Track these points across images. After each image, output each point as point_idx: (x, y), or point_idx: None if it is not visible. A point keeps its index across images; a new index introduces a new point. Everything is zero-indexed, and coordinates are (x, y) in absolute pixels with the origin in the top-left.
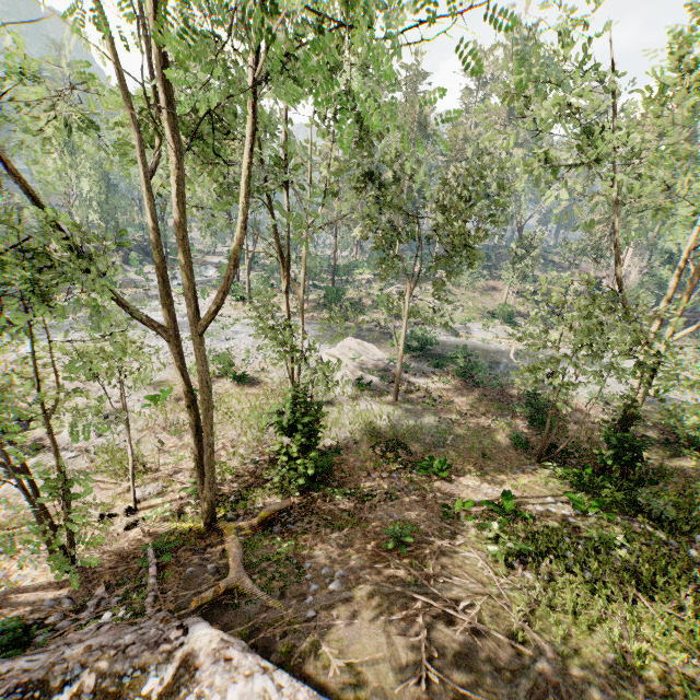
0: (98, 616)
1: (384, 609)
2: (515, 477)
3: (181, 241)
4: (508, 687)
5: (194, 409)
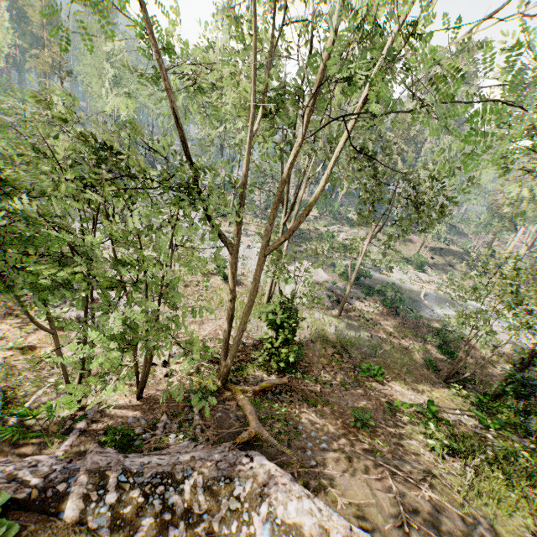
0: (166, 435)
1: (363, 470)
2: (429, 390)
3: (277, 192)
4: None
5: (233, 303)
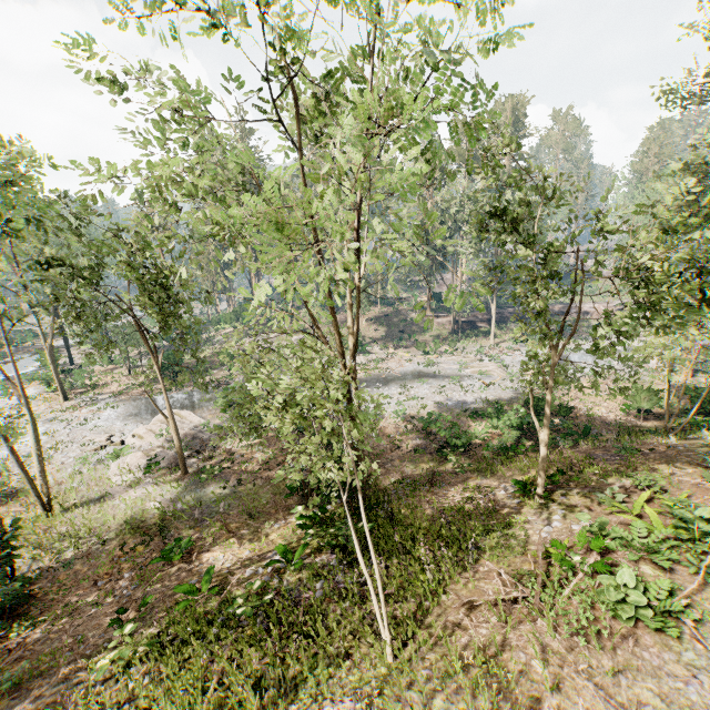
0: None
1: None
2: (269, 533)
3: None
4: None
5: None
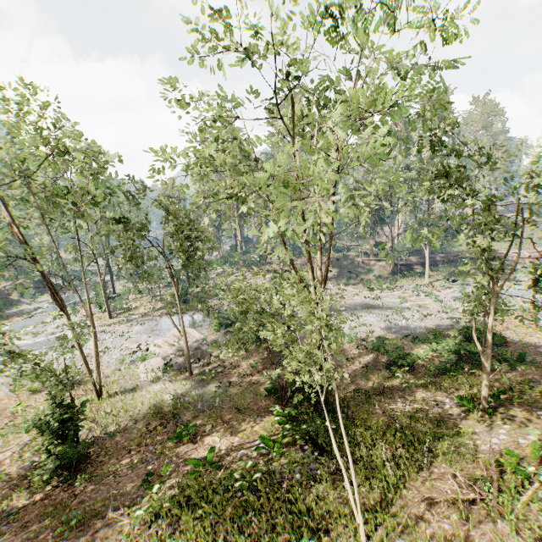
0: None
1: None
2: (253, 425)
3: None
4: None
5: None
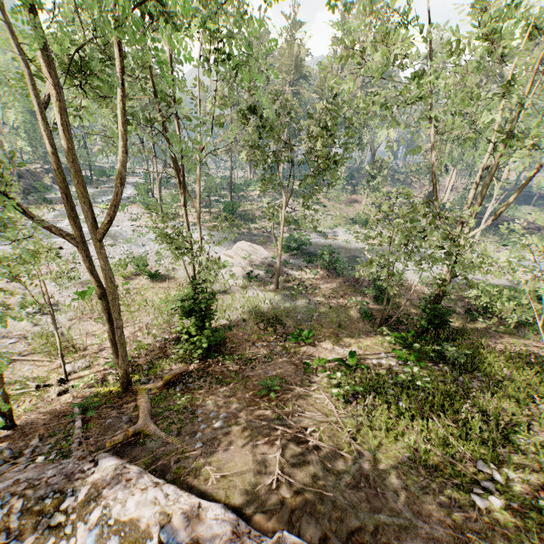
0: (34, 460)
1: (253, 438)
2: (361, 340)
3: (73, 163)
4: (334, 481)
5: (105, 300)
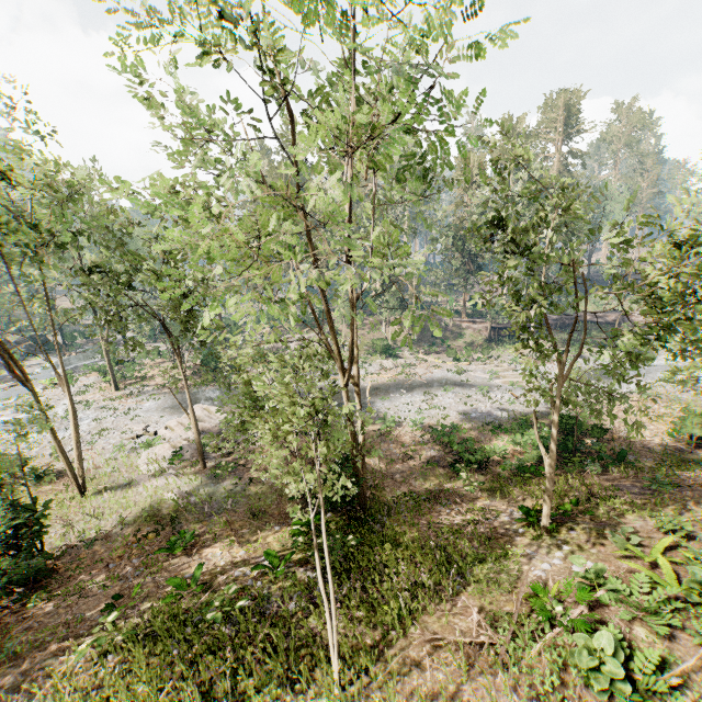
0: None
1: None
2: (268, 535)
3: None
4: None
5: None
